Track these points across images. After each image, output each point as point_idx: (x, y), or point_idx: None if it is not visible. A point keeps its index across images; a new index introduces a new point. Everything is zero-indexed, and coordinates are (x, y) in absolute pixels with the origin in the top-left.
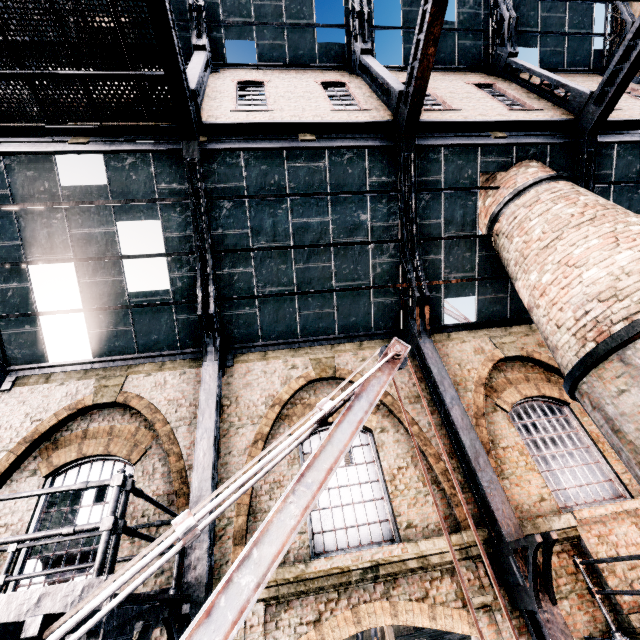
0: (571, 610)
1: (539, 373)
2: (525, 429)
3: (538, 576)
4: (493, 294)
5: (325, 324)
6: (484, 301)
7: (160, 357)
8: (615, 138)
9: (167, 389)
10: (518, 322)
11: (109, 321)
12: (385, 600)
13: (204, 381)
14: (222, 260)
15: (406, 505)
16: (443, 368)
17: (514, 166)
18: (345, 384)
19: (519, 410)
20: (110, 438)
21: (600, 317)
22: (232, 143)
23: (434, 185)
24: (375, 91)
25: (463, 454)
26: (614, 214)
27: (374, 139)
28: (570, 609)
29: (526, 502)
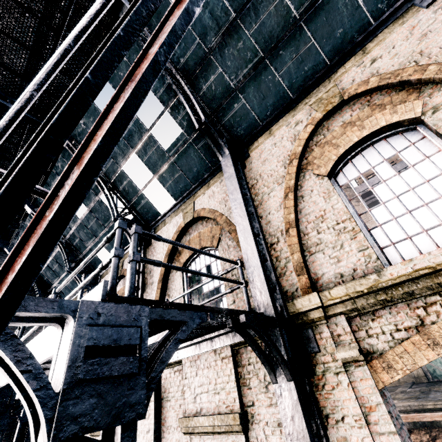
0: None
1: None
2: None
3: None
4: None
5: (310, 64)
6: None
7: (205, 181)
8: None
9: (216, 196)
10: None
11: (169, 175)
12: None
13: (225, 172)
14: (197, 82)
15: None
16: None
17: None
18: (360, 100)
19: None
20: (200, 239)
21: None
22: None
23: None
24: None
25: None
26: None
27: None
28: None
29: None
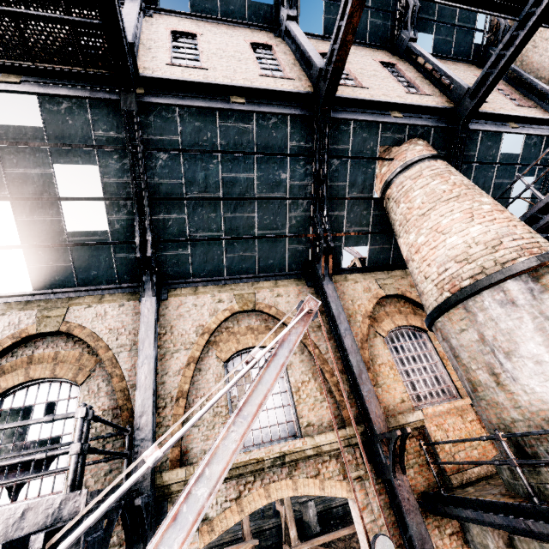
0: (414, 475)
1: (409, 308)
2: (395, 350)
3: (396, 456)
4: (381, 245)
5: (247, 265)
6: (374, 250)
7: (99, 290)
8: (481, 127)
9: (107, 319)
10: (397, 267)
11: (48, 257)
12: (289, 479)
13: (143, 314)
14: (158, 206)
15: (307, 410)
16: (340, 305)
17: (406, 142)
18: (263, 315)
19: (392, 336)
20: (56, 363)
21: (455, 274)
22: (168, 98)
23: (343, 153)
24: (298, 60)
25: (351, 371)
26: (473, 194)
27: (296, 108)
28: (414, 475)
29: (392, 403)
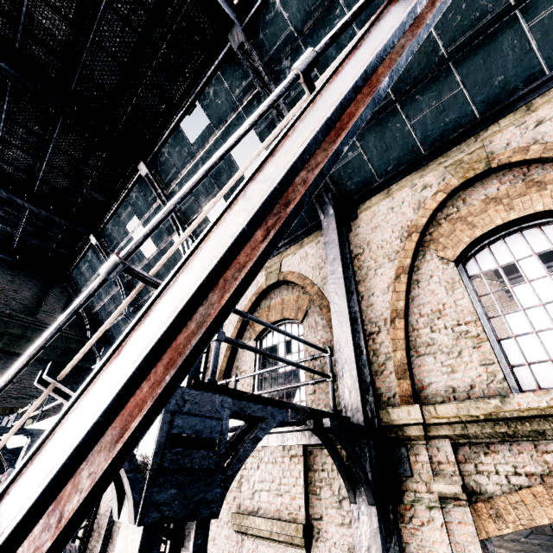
0: None
1: None
2: None
3: None
4: None
5: (453, 115)
6: None
7: (298, 238)
8: None
9: (309, 259)
10: None
11: None
12: None
13: (325, 235)
14: None
15: None
16: None
17: None
18: (513, 171)
19: None
20: (282, 307)
21: None
22: None
23: None
24: None
25: None
26: None
27: None
28: None
29: None
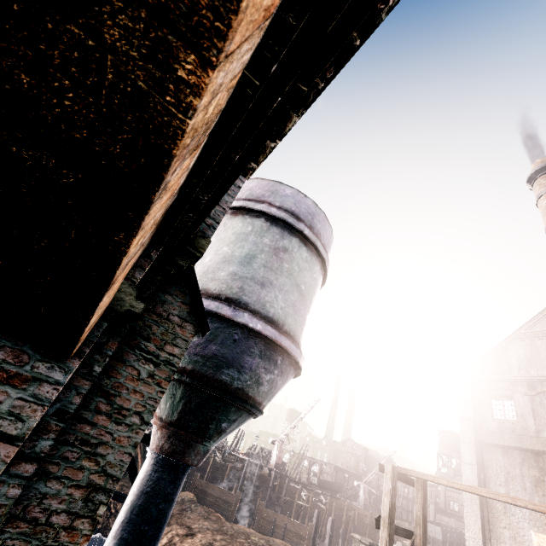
0: None
1: None
2: None
3: None
4: None
5: None
6: None
7: None
8: None
9: None
10: None
11: None
12: None
13: None
14: None
15: None
16: None
17: None
18: None
19: None
20: None
21: None
22: None
23: None
24: None
25: None
26: None
27: None
28: None
29: None
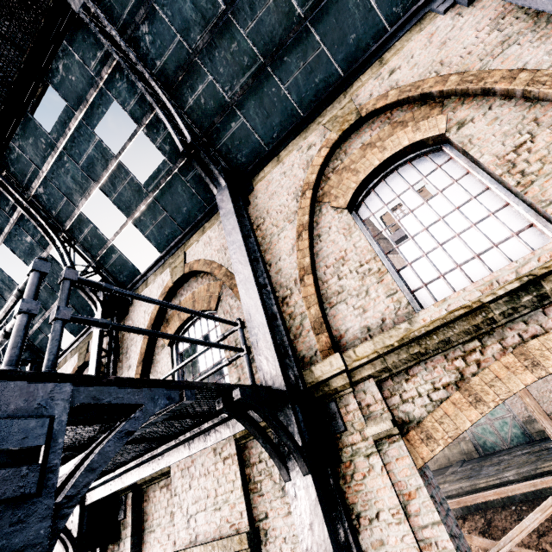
0: None
1: None
2: None
3: None
4: None
5: (321, 75)
6: None
7: (199, 224)
8: None
9: (213, 243)
10: None
11: (149, 218)
12: None
13: (221, 208)
14: (180, 93)
15: None
16: None
17: None
18: (380, 118)
19: None
20: (193, 301)
21: None
22: None
23: None
24: None
25: None
26: None
27: None
28: None
29: None
